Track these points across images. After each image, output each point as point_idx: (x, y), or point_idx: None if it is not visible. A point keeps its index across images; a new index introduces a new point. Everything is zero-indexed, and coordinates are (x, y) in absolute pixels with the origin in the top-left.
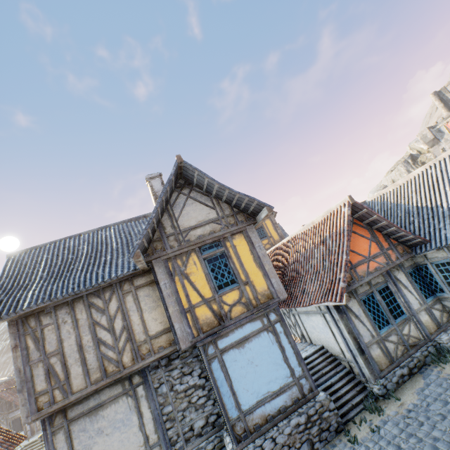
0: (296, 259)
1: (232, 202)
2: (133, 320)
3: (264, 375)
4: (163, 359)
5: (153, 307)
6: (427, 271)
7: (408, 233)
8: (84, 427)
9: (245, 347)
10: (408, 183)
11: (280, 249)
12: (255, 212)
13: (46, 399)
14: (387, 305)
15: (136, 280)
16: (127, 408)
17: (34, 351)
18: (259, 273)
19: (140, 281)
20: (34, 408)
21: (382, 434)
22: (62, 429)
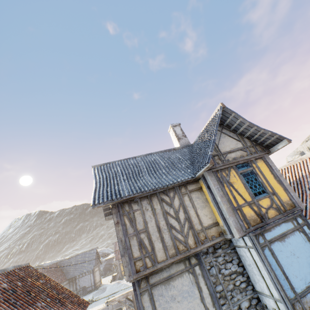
0: None
1: (252, 137)
2: (191, 214)
3: (305, 266)
4: (209, 247)
5: (203, 206)
6: None
7: None
8: (161, 292)
9: (285, 241)
10: None
11: None
12: (270, 145)
13: (141, 264)
14: None
15: (189, 186)
16: (190, 282)
17: (129, 228)
18: (280, 188)
19: (191, 187)
20: (134, 270)
21: None
22: (146, 291)
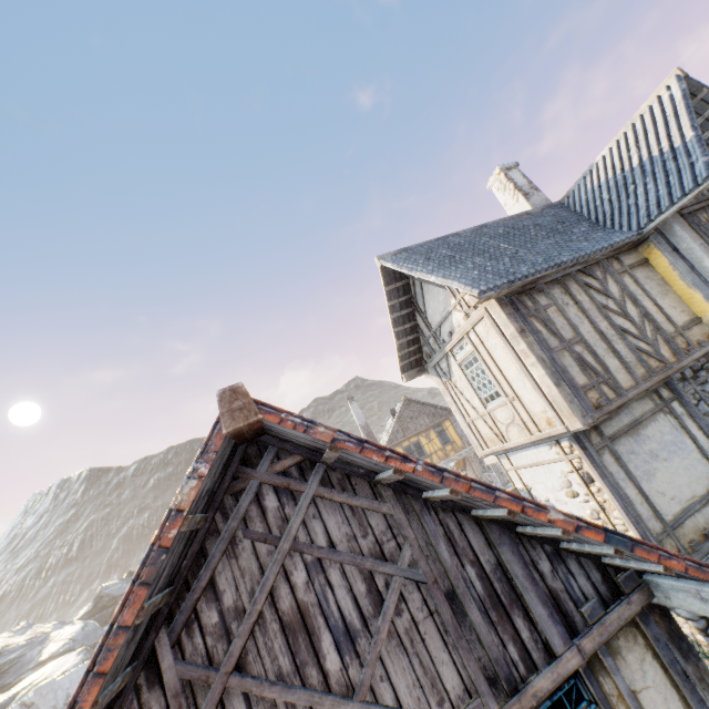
0: None
1: None
2: (647, 307)
3: None
4: (684, 370)
5: (662, 293)
6: None
7: None
8: (629, 448)
9: None
10: None
11: None
12: None
13: (596, 396)
14: None
15: (623, 258)
16: (671, 428)
17: (548, 337)
18: None
19: (629, 260)
20: (590, 405)
21: None
22: (604, 449)
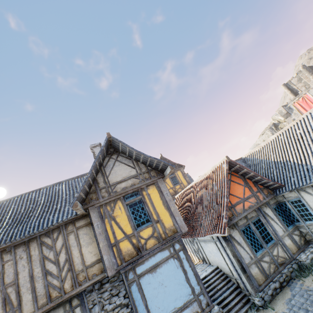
0: (195, 201)
1: (147, 163)
2: (74, 254)
3: (171, 294)
4: (96, 284)
5: (89, 243)
6: (286, 206)
7: (269, 180)
8: None
9: (156, 272)
10: (267, 145)
11: (186, 193)
12: (163, 169)
13: None
14: (260, 233)
15: (78, 222)
16: None
17: None
18: (167, 213)
19: (81, 223)
20: None
21: None
22: None
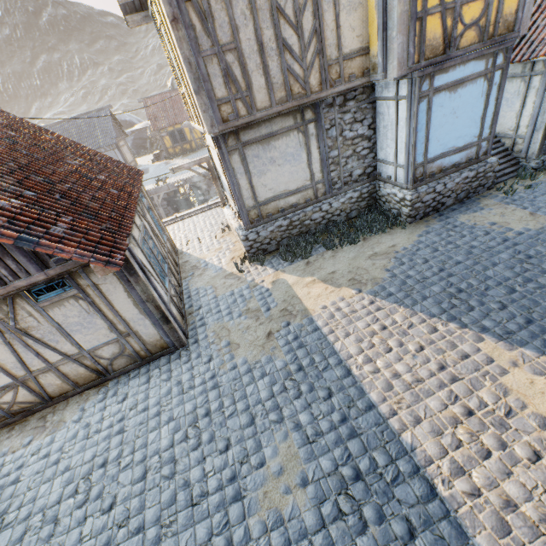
0: None
1: None
2: (326, 22)
3: (457, 130)
4: (338, 97)
5: (353, 6)
6: None
7: None
8: (257, 154)
9: (456, 93)
10: None
11: None
12: None
13: (229, 111)
14: None
15: None
16: (297, 144)
17: (202, 37)
18: None
19: None
20: (219, 118)
21: (536, 190)
22: (236, 151)
